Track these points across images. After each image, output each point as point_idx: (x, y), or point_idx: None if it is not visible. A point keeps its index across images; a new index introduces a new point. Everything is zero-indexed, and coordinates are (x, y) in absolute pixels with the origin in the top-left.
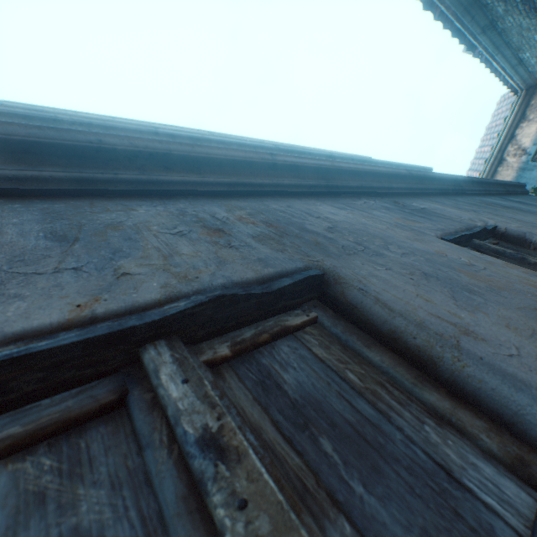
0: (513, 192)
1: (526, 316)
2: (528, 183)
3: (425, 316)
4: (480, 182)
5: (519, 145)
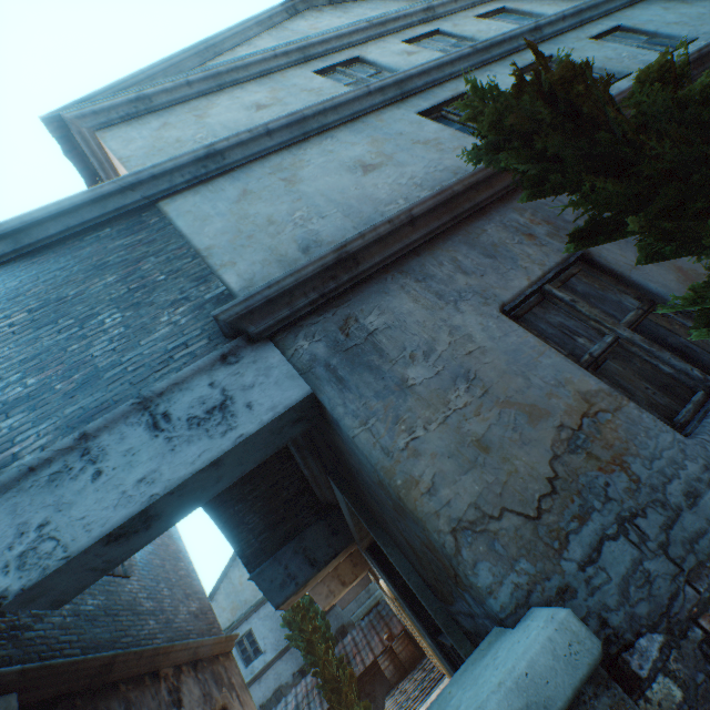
0: None
1: None
2: None
3: (621, 264)
4: None
5: None
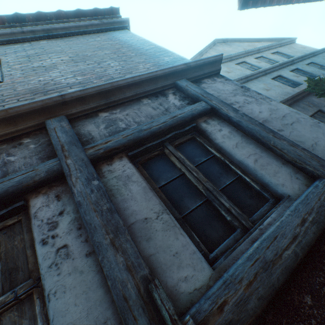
0: None
1: None
2: None
3: None
4: None
5: None
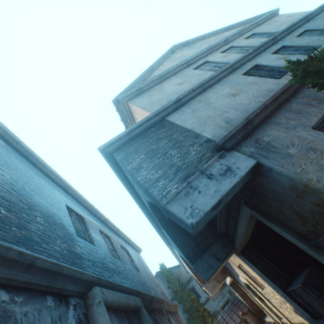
0: None
1: None
2: None
3: None
4: None
5: None
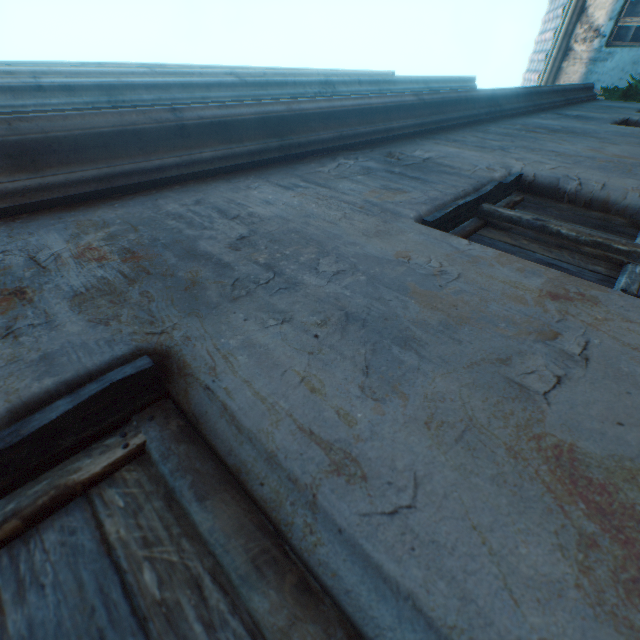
0: (575, 100)
1: (474, 384)
2: (600, 81)
3: (286, 439)
4: (528, 94)
5: (591, 23)
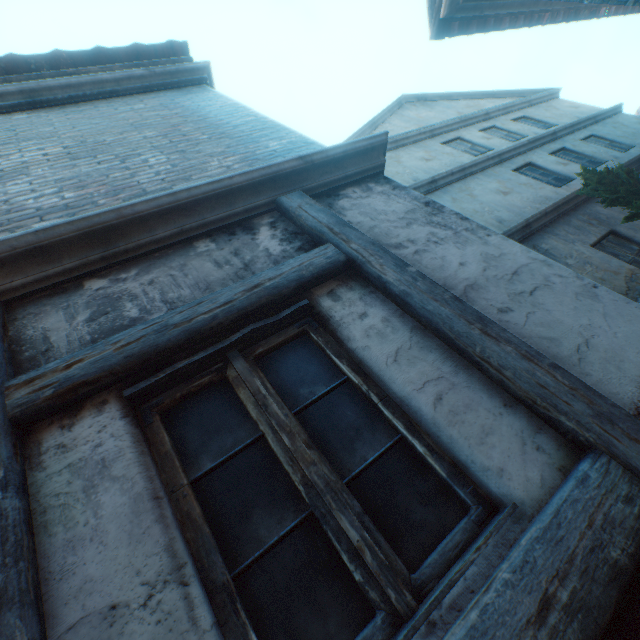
0: None
1: None
2: None
3: (629, 235)
4: None
5: None
